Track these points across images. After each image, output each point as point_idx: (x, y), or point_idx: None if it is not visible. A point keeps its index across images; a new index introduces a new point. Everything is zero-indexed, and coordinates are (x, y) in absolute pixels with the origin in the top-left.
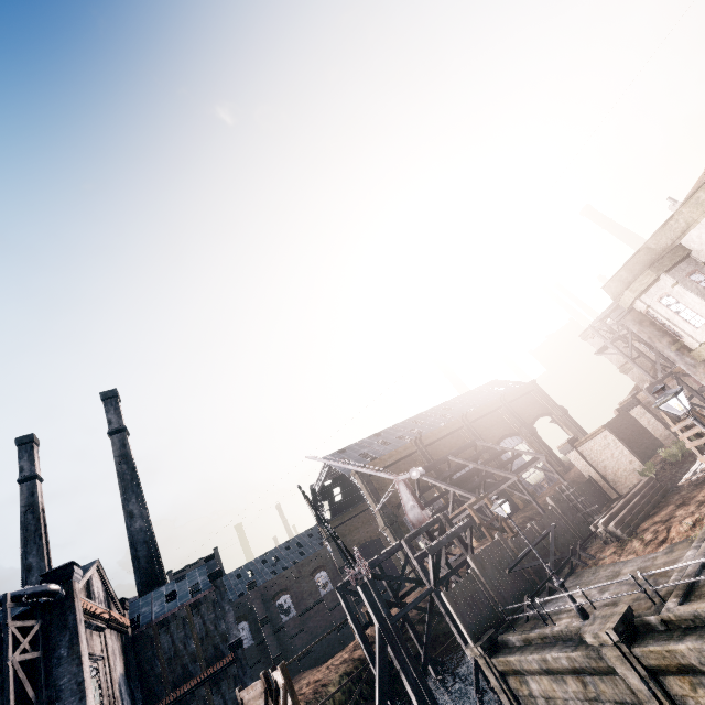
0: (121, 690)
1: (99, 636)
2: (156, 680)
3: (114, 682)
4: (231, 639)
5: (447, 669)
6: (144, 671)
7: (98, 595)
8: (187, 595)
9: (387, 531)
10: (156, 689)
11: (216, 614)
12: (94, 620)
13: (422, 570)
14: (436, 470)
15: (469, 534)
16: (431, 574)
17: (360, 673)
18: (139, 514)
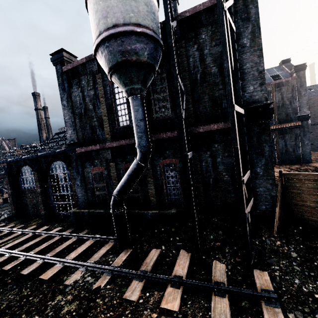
0: None
1: None
2: None
3: None
4: (300, 113)
5: None
6: None
7: None
8: (270, 79)
9: None
10: None
11: (292, 95)
12: None
13: None
14: None
15: None
16: None
17: None
18: None
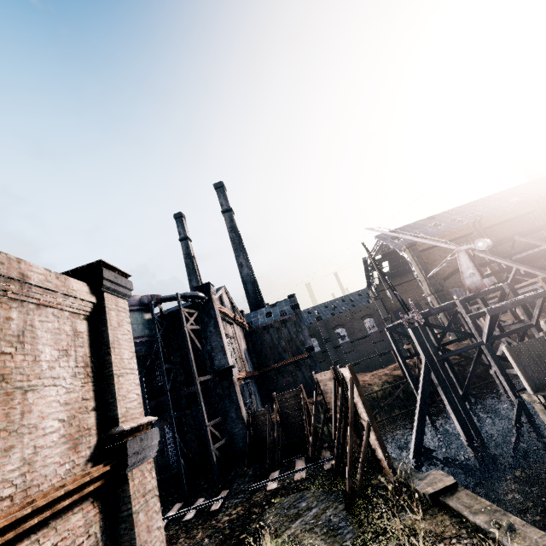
0: (246, 356)
1: (230, 326)
2: (264, 356)
3: (241, 351)
4: (307, 345)
5: (479, 400)
6: (257, 350)
7: (227, 305)
8: (278, 315)
9: (431, 297)
10: (265, 360)
11: (296, 329)
12: (226, 318)
13: (475, 326)
14: (492, 251)
15: (539, 304)
16: (485, 331)
17: (398, 384)
18: (245, 265)
